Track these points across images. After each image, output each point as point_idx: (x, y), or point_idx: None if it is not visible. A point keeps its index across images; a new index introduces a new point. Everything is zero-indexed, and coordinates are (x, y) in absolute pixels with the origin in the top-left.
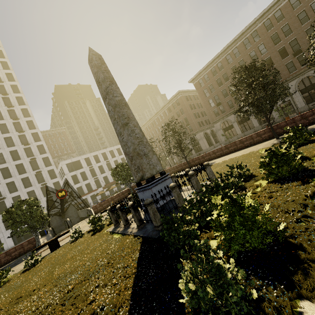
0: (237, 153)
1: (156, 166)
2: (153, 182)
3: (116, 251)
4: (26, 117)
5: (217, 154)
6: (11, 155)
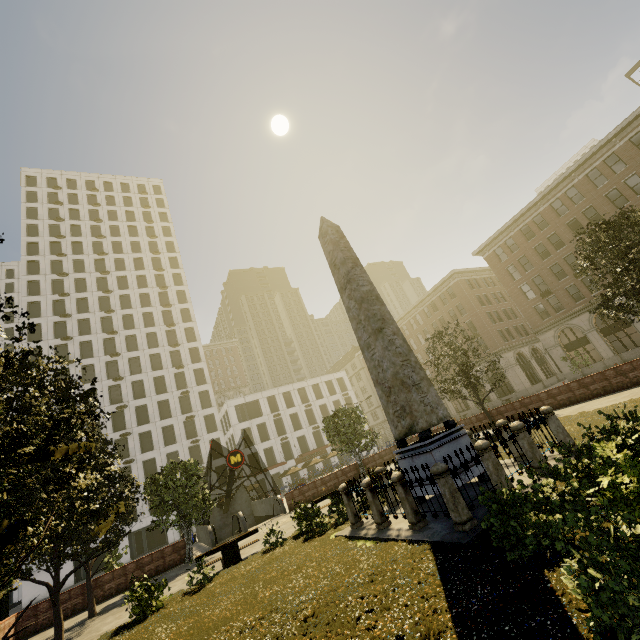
0: (615, 398)
1: (436, 409)
2: (434, 439)
3: (379, 564)
4: (185, 323)
5: (559, 398)
6: (154, 384)
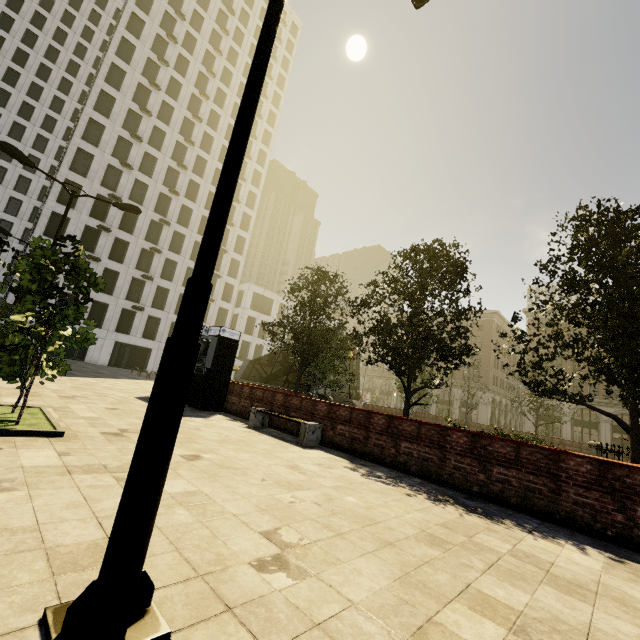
0: None
1: None
2: None
3: None
4: (253, 185)
5: None
6: (200, 221)
